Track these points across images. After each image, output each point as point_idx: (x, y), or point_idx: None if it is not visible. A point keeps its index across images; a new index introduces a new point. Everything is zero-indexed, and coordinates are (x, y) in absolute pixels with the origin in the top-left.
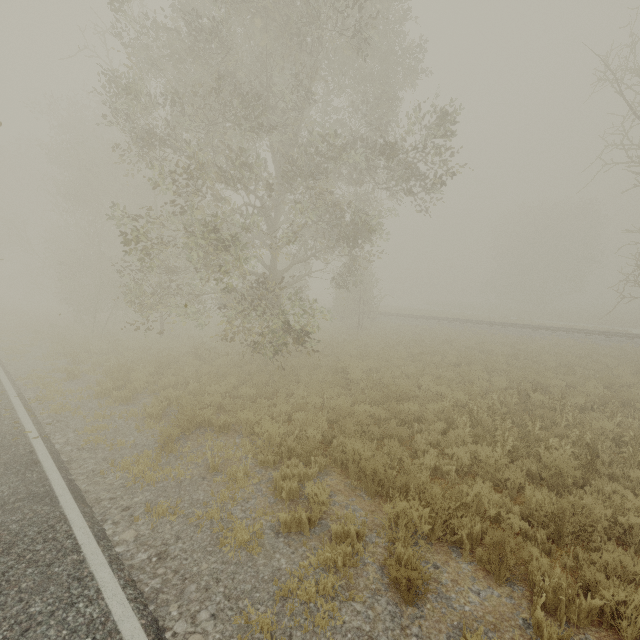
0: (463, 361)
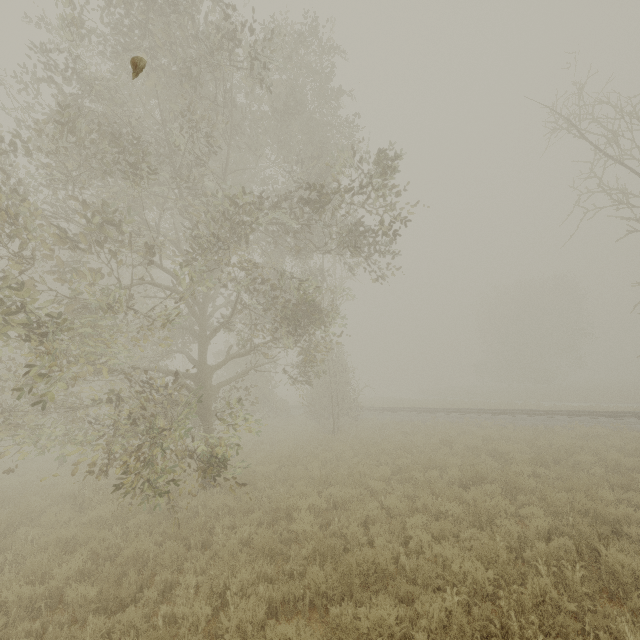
0: (471, 476)
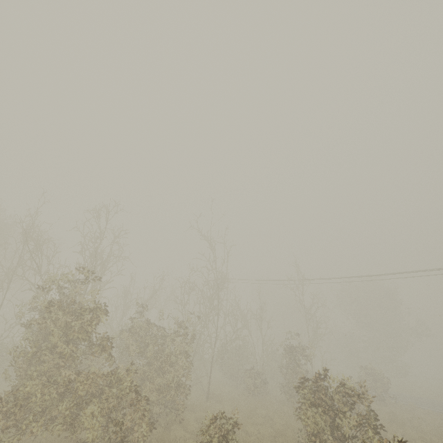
0: None
